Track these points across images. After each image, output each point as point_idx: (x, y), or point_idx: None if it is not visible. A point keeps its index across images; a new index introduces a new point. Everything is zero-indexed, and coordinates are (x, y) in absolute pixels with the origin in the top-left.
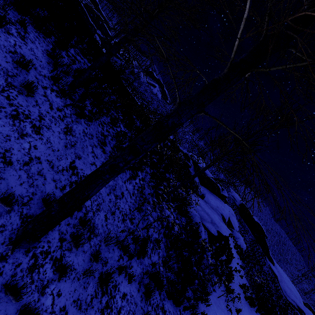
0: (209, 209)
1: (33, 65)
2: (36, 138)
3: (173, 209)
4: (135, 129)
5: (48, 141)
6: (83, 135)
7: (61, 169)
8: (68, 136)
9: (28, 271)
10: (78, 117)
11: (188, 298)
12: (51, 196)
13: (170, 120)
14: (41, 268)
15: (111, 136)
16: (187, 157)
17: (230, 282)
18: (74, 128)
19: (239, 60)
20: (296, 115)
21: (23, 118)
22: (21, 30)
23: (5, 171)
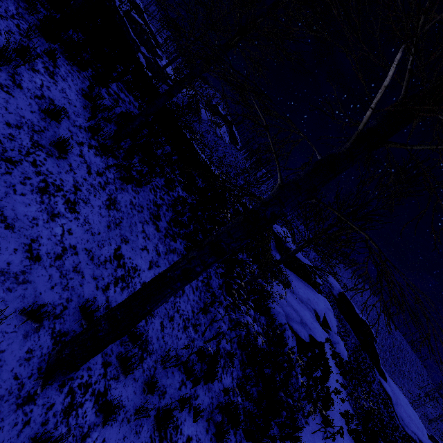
0: (297, 304)
1: (66, 115)
2: (71, 218)
3: (249, 305)
4: (196, 191)
5: (87, 222)
6: (131, 208)
7: (103, 260)
8: (111, 211)
9: (63, 415)
10: (124, 183)
11: (272, 437)
12: (93, 304)
13: (268, 209)
14: (79, 409)
15: (167, 205)
16: None
17: (328, 409)
18: (119, 198)
19: (367, 130)
20: None
21: (54, 191)
22: (50, 64)
23: (31, 270)
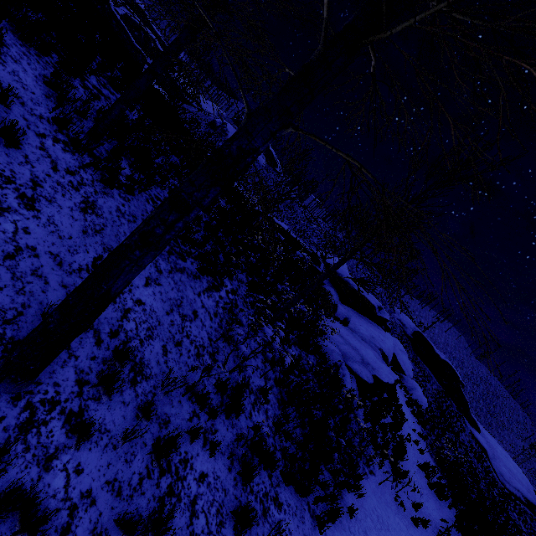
0: (357, 342)
1: (15, 96)
2: (28, 216)
3: (293, 342)
4: (218, 211)
5: (51, 223)
6: (118, 216)
7: (77, 268)
8: (88, 215)
9: (19, 431)
10: (107, 187)
11: (322, 484)
12: None
13: (233, 144)
14: (42, 428)
15: None
16: (316, 259)
17: (401, 460)
18: (100, 203)
19: (343, 27)
20: (449, 115)
21: (1, 182)
22: None
23: None
